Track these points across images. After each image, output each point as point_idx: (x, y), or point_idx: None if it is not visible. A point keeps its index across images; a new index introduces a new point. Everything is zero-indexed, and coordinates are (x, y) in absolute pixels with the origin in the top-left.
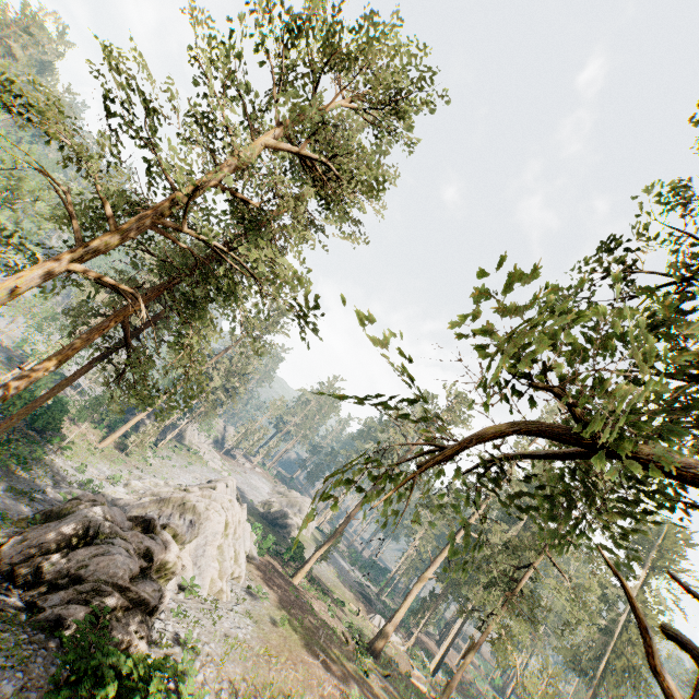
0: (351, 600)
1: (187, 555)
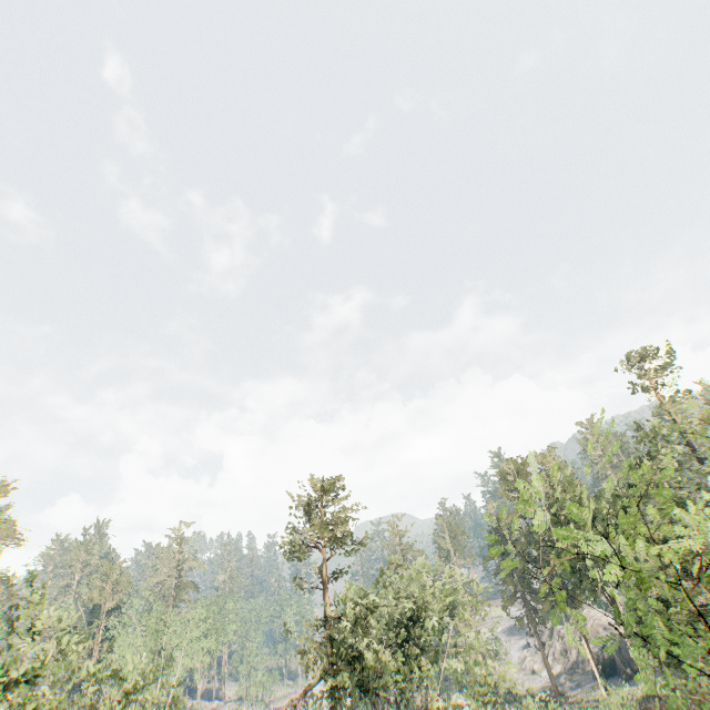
0: None
1: None
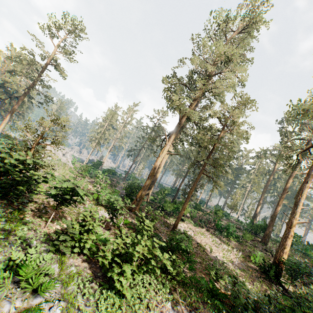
0: None
1: None
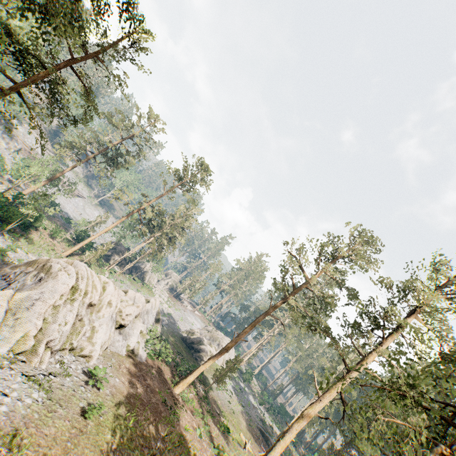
0: (245, 431)
1: (2, 300)
